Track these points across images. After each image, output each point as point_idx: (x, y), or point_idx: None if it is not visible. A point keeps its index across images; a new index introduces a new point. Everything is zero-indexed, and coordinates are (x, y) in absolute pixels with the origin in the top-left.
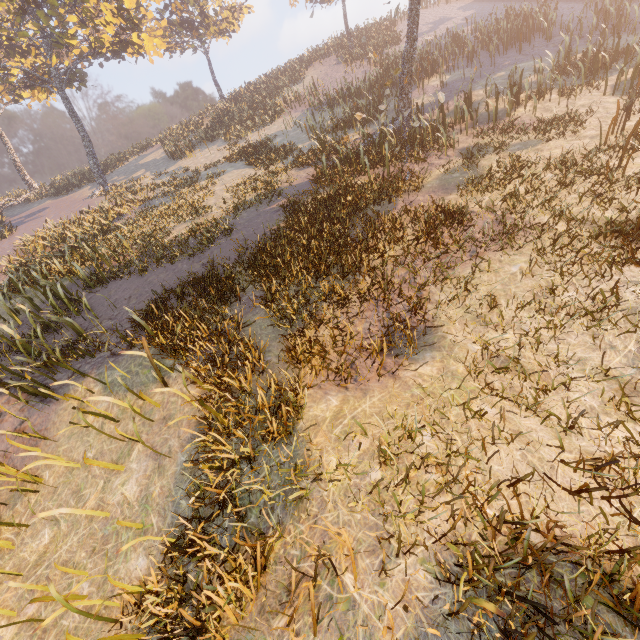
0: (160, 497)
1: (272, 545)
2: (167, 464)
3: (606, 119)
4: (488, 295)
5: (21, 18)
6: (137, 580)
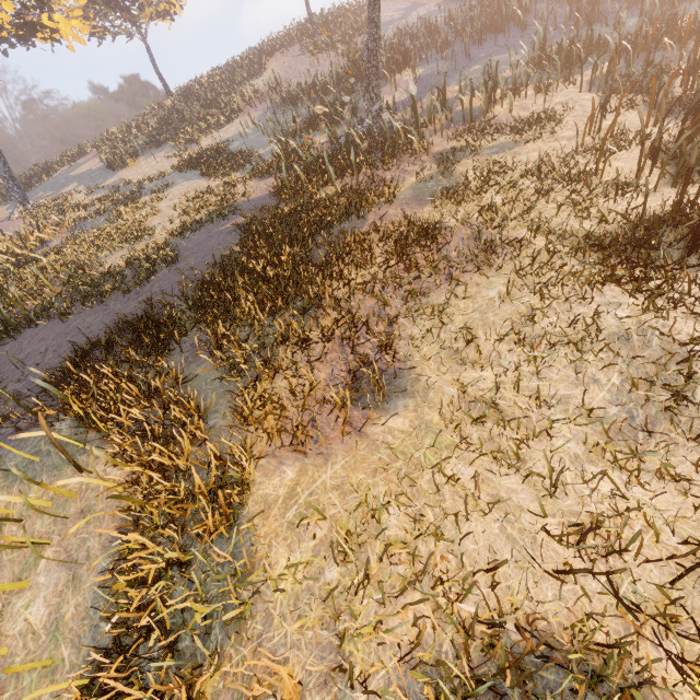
0: (74, 620)
1: (199, 689)
2: (84, 574)
3: (583, 118)
4: (464, 327)
5: None
6: None
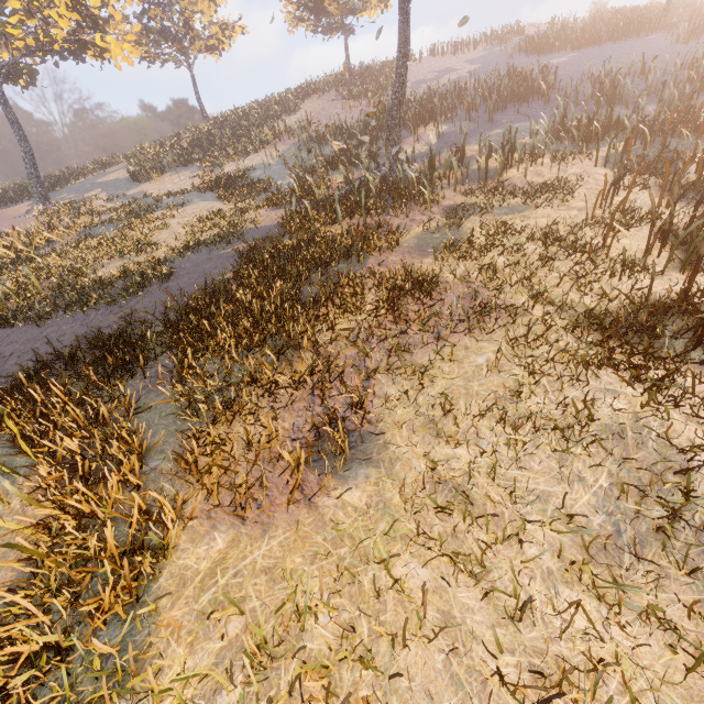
0: None
1: None
2: None
3: (595, 191)
4: (444, 394)
5: None
6: None
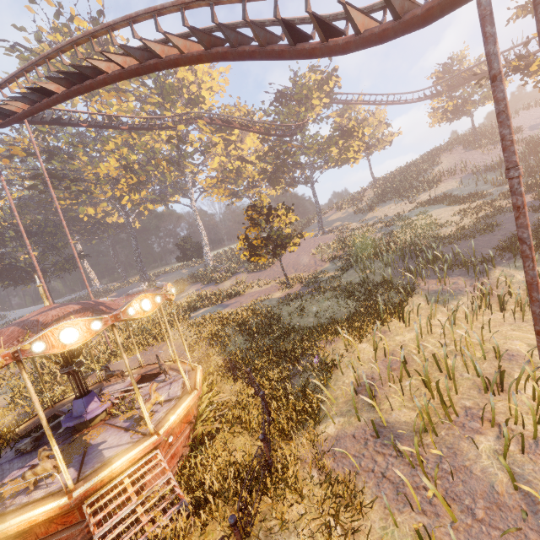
0: None
1: None
2: None
3: None
4: None
5: (313, 155)
6: None
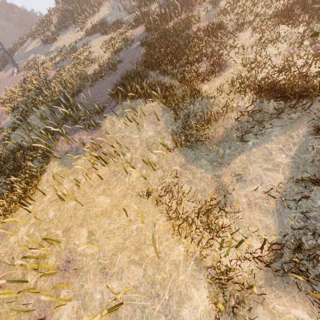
0: (163, 130)
1: (212, 109)
2: (159, 123)
3: None
4: (241, 46)
5: None
6: (169, 145)
